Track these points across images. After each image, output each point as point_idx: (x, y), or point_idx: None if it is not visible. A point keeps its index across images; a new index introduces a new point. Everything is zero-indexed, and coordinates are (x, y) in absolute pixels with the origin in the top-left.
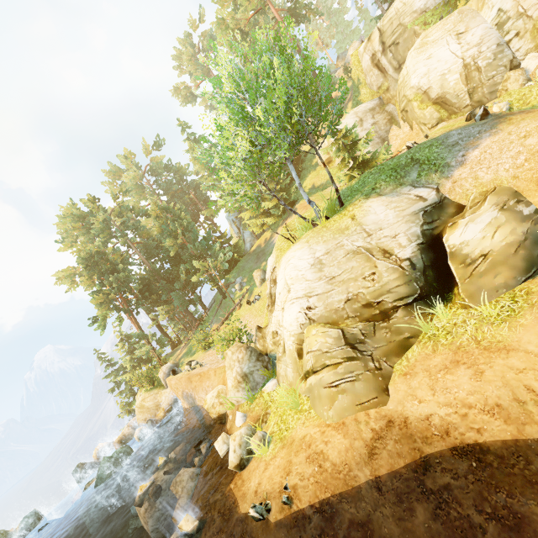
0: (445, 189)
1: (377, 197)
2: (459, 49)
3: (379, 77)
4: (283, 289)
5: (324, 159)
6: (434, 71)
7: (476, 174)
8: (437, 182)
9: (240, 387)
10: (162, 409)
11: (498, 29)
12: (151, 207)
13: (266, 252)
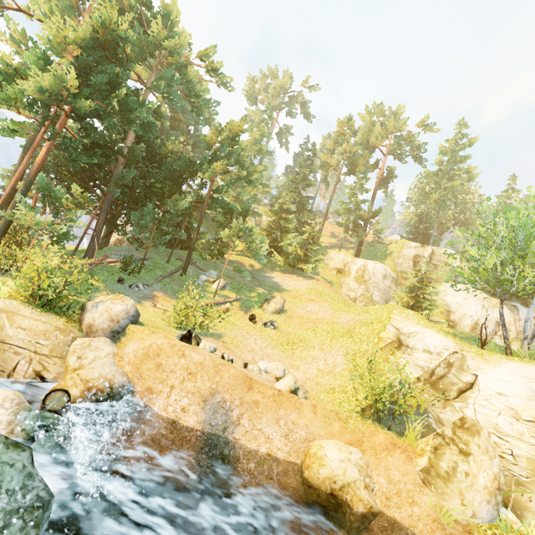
0: None
1: None
2: (480, 312)
3: (410, 268)
4: (529, 399)
5: (338, 265)
6: (463, 307)
7: None
8: None
9: (495, 498)
10: (84, 381)
11: (496, 324)
12: (243, 122)
13: (262, 280)
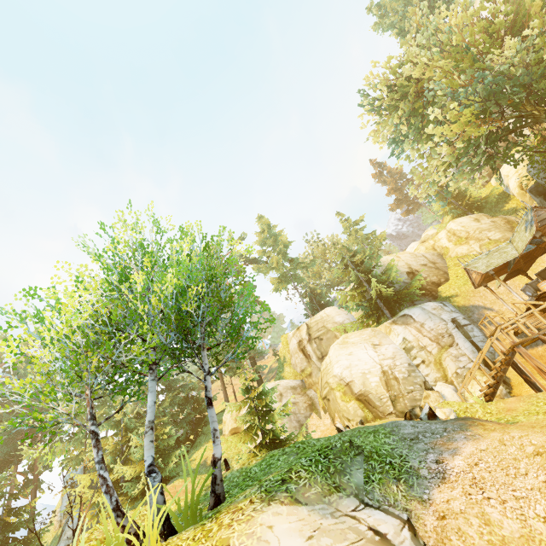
0: (427, 530)
1: (291, 503)
2: (376, 355)
3: (303, 361)
4: None
5: (230, 427)
6: (355, 366)
7: (482, 509)
8: (405, 506)
9: None
10: None
11: (406, 352)
12: None
13: None
